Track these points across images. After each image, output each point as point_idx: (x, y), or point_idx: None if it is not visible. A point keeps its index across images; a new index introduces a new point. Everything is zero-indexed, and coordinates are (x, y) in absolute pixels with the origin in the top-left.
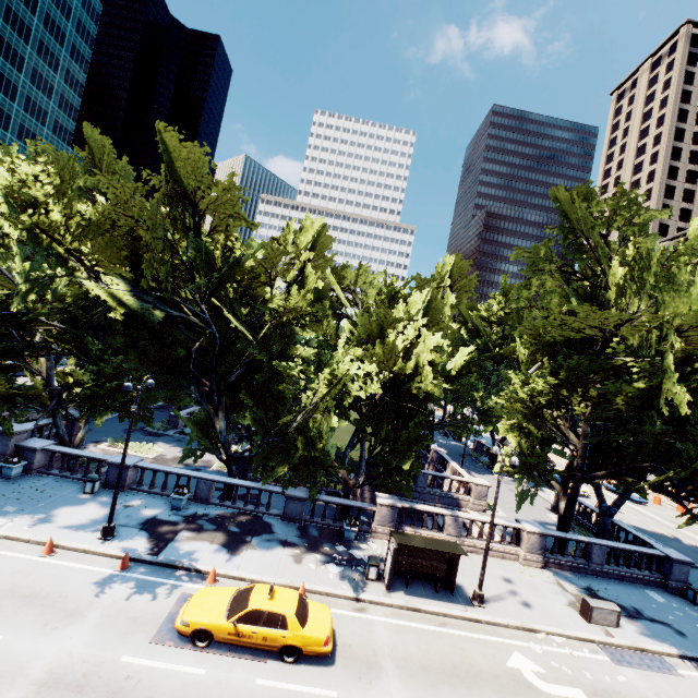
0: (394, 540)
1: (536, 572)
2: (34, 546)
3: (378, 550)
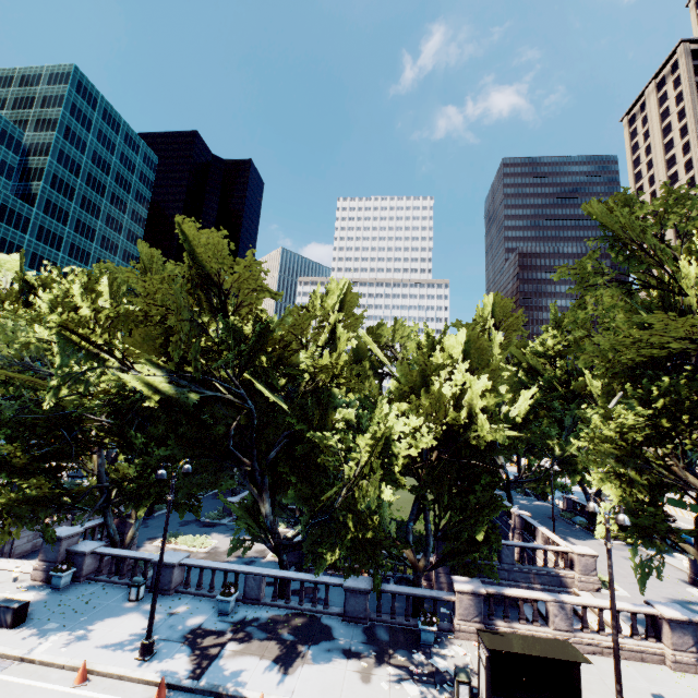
0: (483, 643)
1: (697, 681)
2: (68, 673)
3: (467, 656)
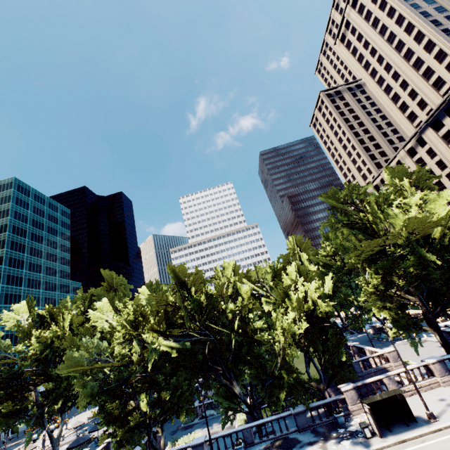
0: (365, 404)
1: None
2: None
3: (362, 420)
